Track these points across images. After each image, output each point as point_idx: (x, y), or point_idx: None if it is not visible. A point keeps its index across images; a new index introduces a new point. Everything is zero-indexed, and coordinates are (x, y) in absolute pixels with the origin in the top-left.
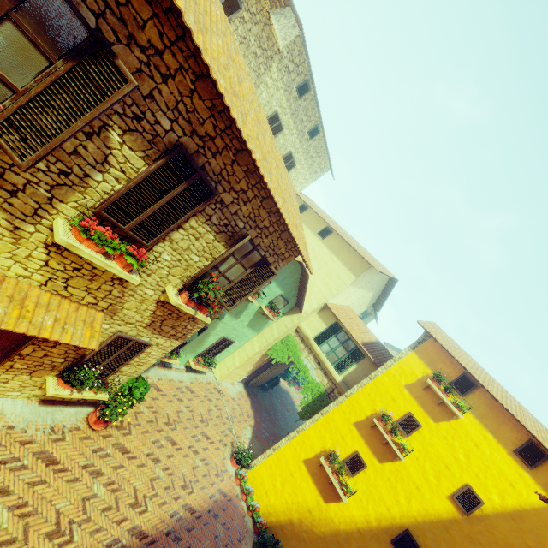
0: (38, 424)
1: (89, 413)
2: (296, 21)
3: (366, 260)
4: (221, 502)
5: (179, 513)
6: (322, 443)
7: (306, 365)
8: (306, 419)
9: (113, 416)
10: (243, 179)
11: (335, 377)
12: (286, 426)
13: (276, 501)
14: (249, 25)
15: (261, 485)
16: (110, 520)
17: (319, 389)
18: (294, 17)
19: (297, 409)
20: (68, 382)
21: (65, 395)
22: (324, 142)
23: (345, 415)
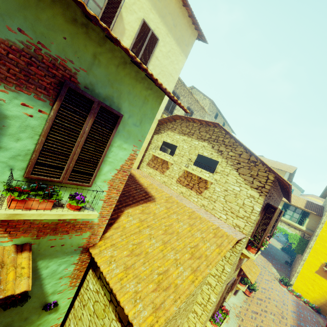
0: (241, 302)
1: (242, 291)
2: (204, 96)
3: (283, 170)
4: (296, 304)
5: (293, 315)
6: (319, 261)
7: (283, 228)
8: (300, 253)
9: (254, 289)
10: (278, 198)
11: (301, 228)
12: (279, 257)
13: (314, 295)
14: (196, 114)
15: (302, 291)
16: (283, 325)
17: (297, 236)
18: (201, 94)
19: (272, 245)
20: (245, 284)
21: (245, 289)
22: (227, 125)
23: (321, 245)
